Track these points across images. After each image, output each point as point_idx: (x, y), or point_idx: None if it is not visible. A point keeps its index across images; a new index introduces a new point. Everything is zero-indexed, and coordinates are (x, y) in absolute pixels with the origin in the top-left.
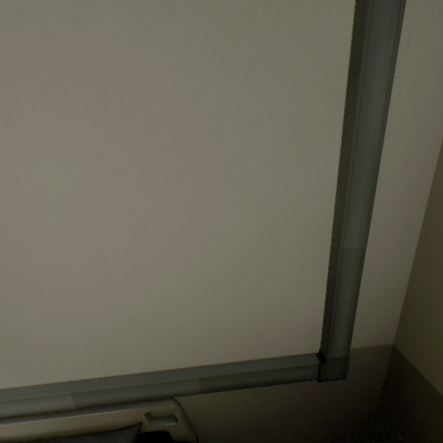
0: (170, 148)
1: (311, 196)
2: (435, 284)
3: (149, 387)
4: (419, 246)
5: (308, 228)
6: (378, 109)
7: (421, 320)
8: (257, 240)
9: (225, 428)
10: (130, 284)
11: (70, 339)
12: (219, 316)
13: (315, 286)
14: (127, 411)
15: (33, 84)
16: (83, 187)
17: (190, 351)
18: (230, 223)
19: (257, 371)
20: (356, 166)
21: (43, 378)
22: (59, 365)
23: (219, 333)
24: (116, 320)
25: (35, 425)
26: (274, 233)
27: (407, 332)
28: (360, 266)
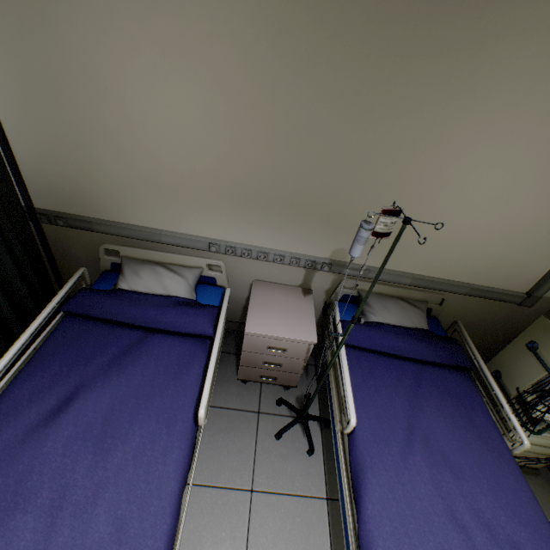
0: None
1: None
2: None
3: (447, 285)
4: None
5: None
6: None
7: None
8: (548, 231)
9: (448, 319)
10: (478, 235)
11: (428, 253)
12: (499, 262)
13: None
14: (426, 294)
15: (525, 140)
16: (502, 187)
17: (471, 275)
18: (544, 220)
19: (497, 292)
20: None
21: (398, 268)
22: (411, 264)
23: (491, 270)
24: (456, 250)
25: (382, 288)
26: None
27: None
28: None
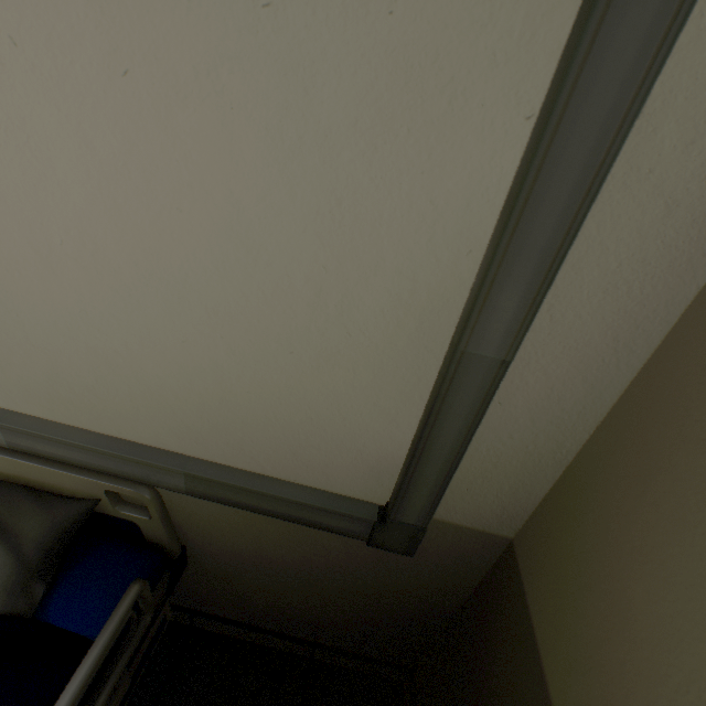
0: (163, 17)
1: (438, 227)
2: (612, 472)
3: (111, 458)
4: (622, 399)
5: (416, 292)
6: (649, 37)
7: (564, 520)
8: (315, 283)
9: (225, 552)
10: (88, 289)
11: None
12: (233, 394)
13: (404, 402)
14: (81, 478)
15: None
16: None
17: (181, 431)
18: (269, 232)
19: (274, 495)
20: (545, 180)
21: None
22: None
23: (229, 421)
24: (68, 342)
25: None
26: (349, 280)
27: (537, 530)
28: (489, 395)
